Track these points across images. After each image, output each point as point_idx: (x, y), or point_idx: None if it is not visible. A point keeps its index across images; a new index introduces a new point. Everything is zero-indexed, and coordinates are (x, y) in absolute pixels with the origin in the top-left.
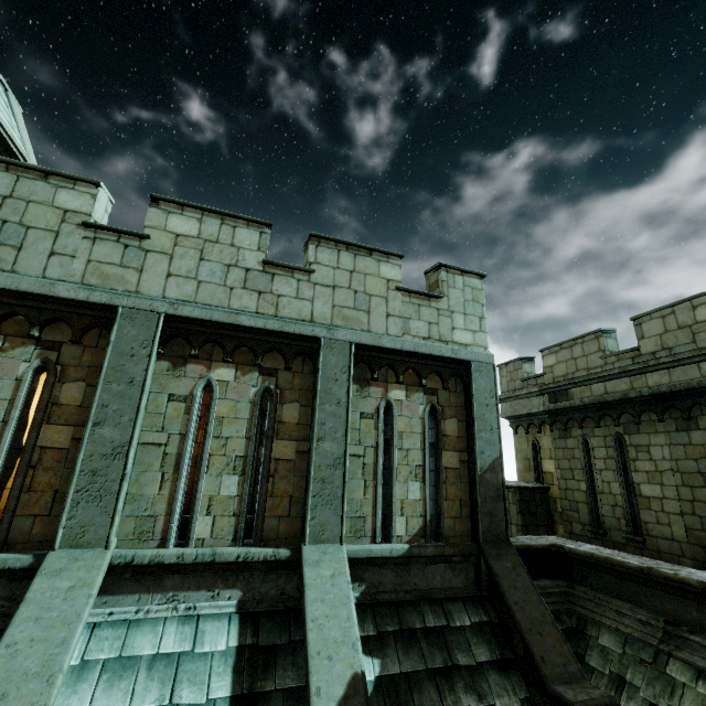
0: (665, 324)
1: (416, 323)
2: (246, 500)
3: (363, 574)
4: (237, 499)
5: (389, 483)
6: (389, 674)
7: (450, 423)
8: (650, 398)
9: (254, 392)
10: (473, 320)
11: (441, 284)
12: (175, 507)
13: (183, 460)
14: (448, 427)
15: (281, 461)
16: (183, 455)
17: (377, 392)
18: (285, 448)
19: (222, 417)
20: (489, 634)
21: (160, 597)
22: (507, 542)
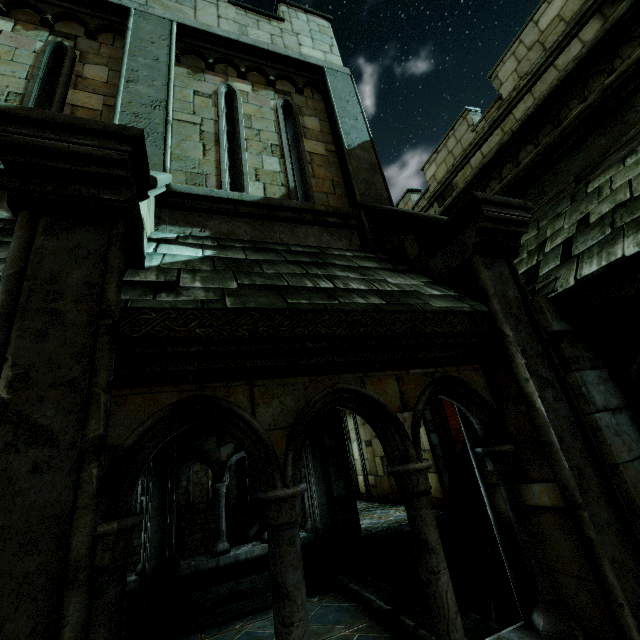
0: (517, 57)
1: (255, 31)
2: None
3: (206, 222)
4: None
5: (238, 152)
6: (228, 257)
7: (310, 120)
8: (522, 132)
9: (41, 46)
10: (323, 45)
11: (282, 14)
12: None
13: None
14: (308, 122)
15: (81, 109)
16: None
17: (215, 80)
18: (86, 99)
19: None
20: (378, 260)
21: None
22: (392, 206)
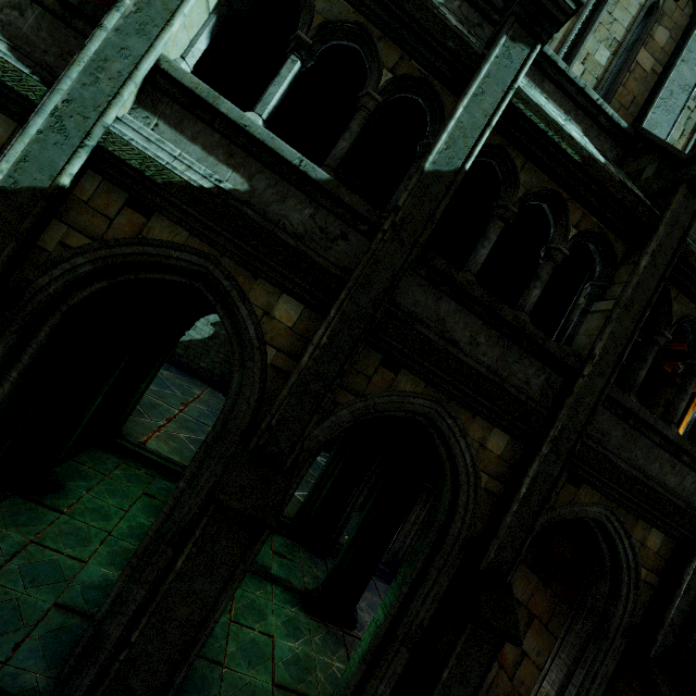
0: None
1: None
2: (609, 73)
3: None
4: (602, 69)
5: None
6: None
7: None
8: None
9: None
10: None
11: None
12: (569, 40)
13: (586, 10)
14: None
15: (639, 67)
16: (587, 6)
17: None
18: (646, 59)
19: (618, 1)
20: None
21: (538, 92)
22: None
